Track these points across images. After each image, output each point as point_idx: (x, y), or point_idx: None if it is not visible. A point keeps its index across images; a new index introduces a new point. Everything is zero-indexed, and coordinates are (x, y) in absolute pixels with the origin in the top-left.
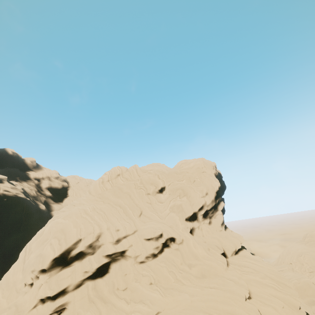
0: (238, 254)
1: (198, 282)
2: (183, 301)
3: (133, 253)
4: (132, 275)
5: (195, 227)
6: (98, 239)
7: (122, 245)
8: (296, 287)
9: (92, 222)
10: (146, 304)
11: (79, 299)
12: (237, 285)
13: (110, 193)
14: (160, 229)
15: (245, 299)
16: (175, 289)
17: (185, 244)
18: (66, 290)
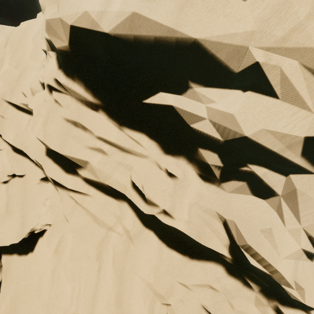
0: None
1: None
2: None
3: None
4: None
5: None
6: (291, 170)
7: None
8: None
9: None
10: None
11: (86, 216)
12: None
13: None
14: None
15: None
16: None
17: None
18: (75, 167)
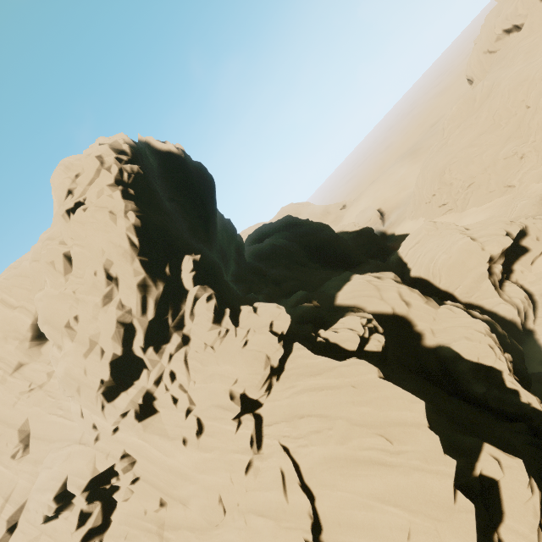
0: (285, 371)
1: None
2: None
3: None
4: None
5: (152, 389)
6: None
7: None
8: (447, 268)
9: None
10: None
11: None
12: (281, 531)
13: None
14: (53, 485)
15: None
16: None
17: (143, 461)
18: None
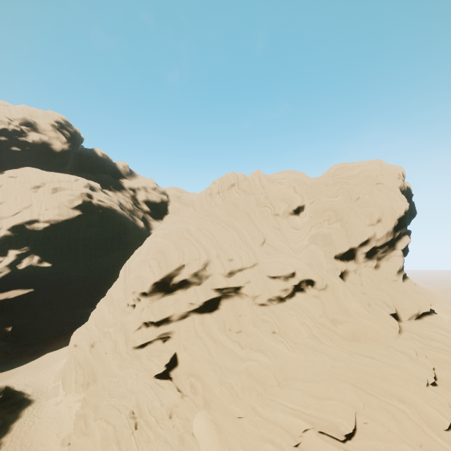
0: (422, 319)
1: (345, 345)
2: (319, 364)
3: (250, 291)
4: (248, 317)
5: (349, 270)
6: (205, 268)
7: (236, 280)
8: None
9: (198, 245)
10: (267, 355)
11: (184, 332)
12: (414, 363)
13: (221, 210)
14: (292, 265)
15: (426, 385)
16: (308, 346)
17: (330, 291)
18: (169, 318)
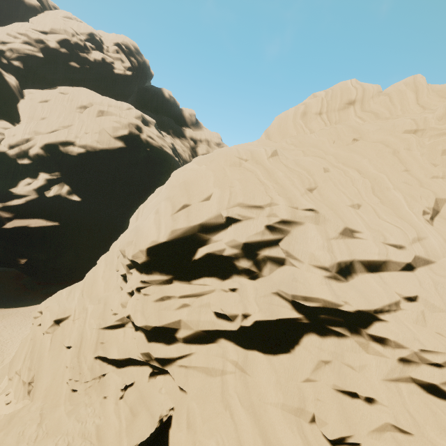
0: None
1: None
2: None
3: (406, 343)
4: (383, 419)
5: None
6: (277, 242)
7: (363, 297)
8: None
9: (269, 184)
10: None
11: (199, 376)
12: None
13: (325, 136)
14: None
15: None
16: None
17: None
18: (174, 334)
